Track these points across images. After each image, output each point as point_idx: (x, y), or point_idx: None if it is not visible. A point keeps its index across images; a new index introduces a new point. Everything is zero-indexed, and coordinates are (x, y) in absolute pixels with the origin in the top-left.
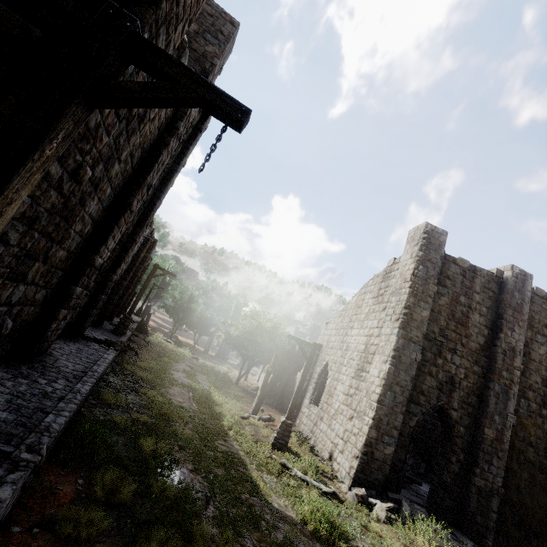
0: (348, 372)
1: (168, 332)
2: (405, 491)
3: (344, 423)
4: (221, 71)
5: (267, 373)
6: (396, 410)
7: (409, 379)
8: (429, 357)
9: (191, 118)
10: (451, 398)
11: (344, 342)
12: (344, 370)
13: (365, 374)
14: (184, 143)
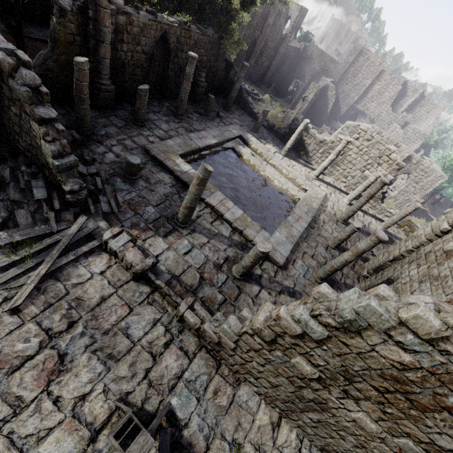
0: None
1: None
2: None
3: None
4: None
5: None
6: None
7: None
8: None
9: None
10: None
11: None
12: None
13: None
14: None
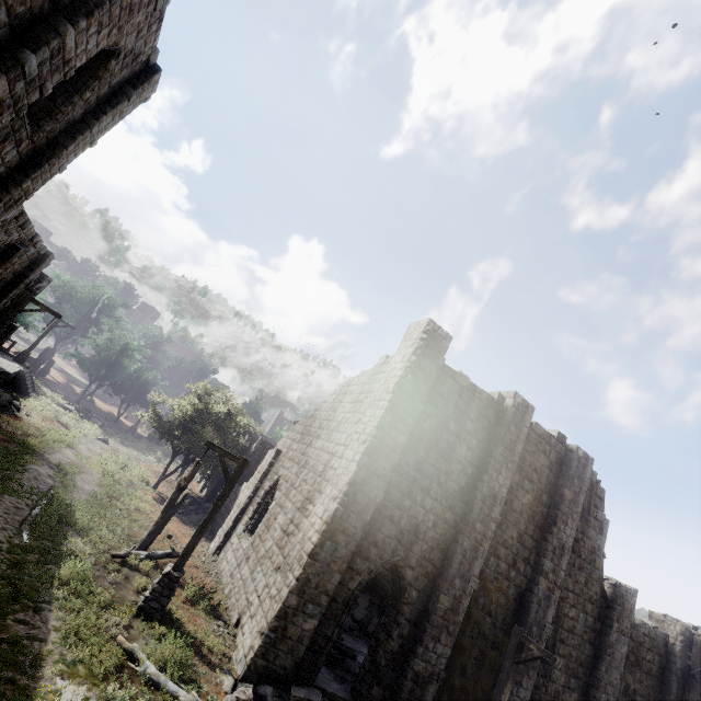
0: (296, 499)
1: (81, 392)
2: (330, 671)
3: (269, 574)
4: (160, 6)
5: (177, 487)
6: (332, 568)
7: (361, 525)
8: (395, 497)
9: (73, 59)
10: (410, 553)
11: (305, 454)
12: (293, 495)
13: (311, 508)
14: (90, 106)
